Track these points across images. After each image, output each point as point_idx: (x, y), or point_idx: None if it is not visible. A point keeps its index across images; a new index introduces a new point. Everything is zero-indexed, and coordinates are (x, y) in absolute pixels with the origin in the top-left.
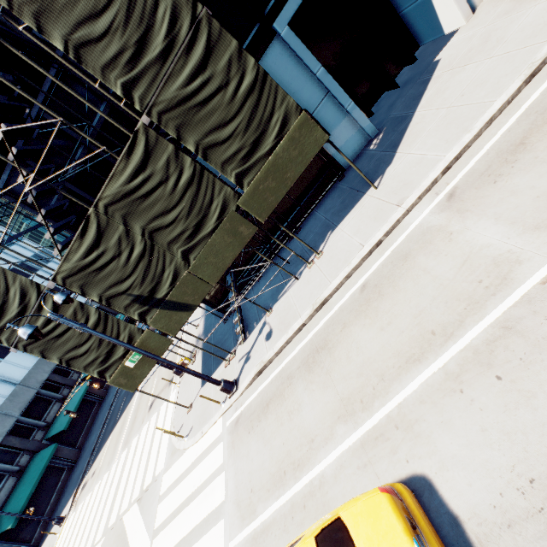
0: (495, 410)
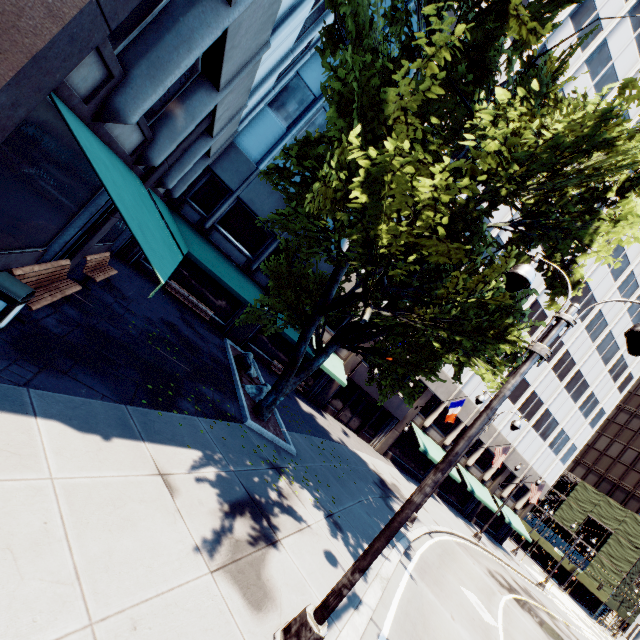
0: None
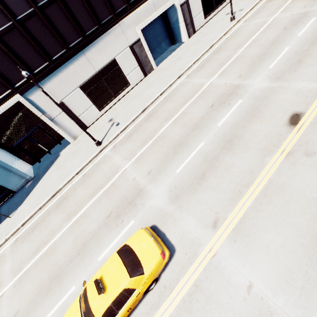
0: None
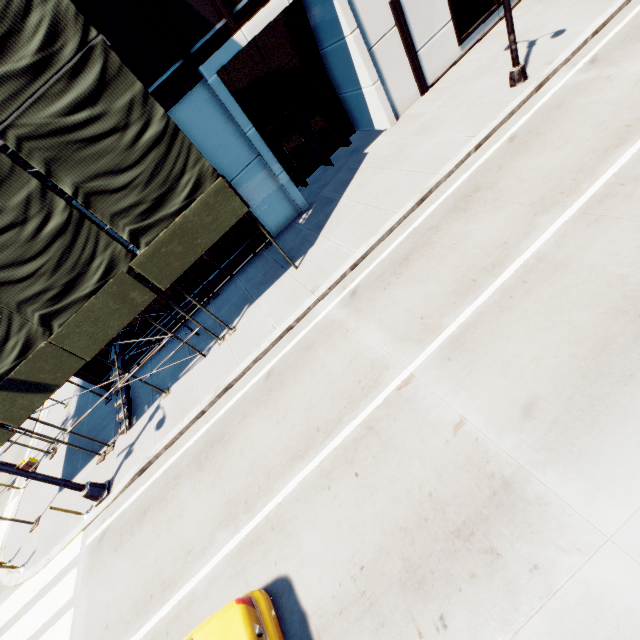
0: (349, 505)
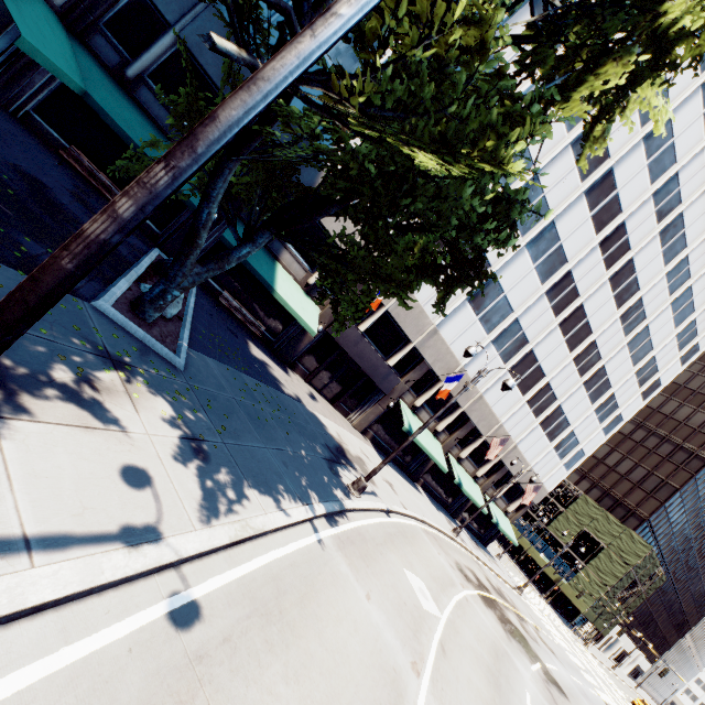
0: None
